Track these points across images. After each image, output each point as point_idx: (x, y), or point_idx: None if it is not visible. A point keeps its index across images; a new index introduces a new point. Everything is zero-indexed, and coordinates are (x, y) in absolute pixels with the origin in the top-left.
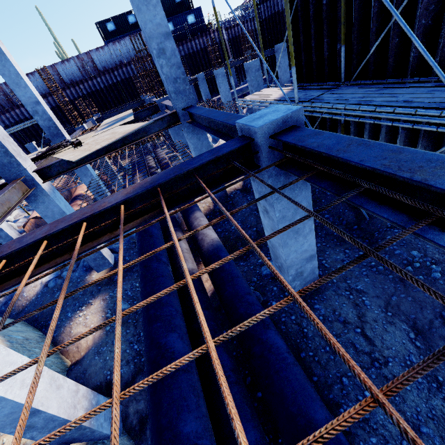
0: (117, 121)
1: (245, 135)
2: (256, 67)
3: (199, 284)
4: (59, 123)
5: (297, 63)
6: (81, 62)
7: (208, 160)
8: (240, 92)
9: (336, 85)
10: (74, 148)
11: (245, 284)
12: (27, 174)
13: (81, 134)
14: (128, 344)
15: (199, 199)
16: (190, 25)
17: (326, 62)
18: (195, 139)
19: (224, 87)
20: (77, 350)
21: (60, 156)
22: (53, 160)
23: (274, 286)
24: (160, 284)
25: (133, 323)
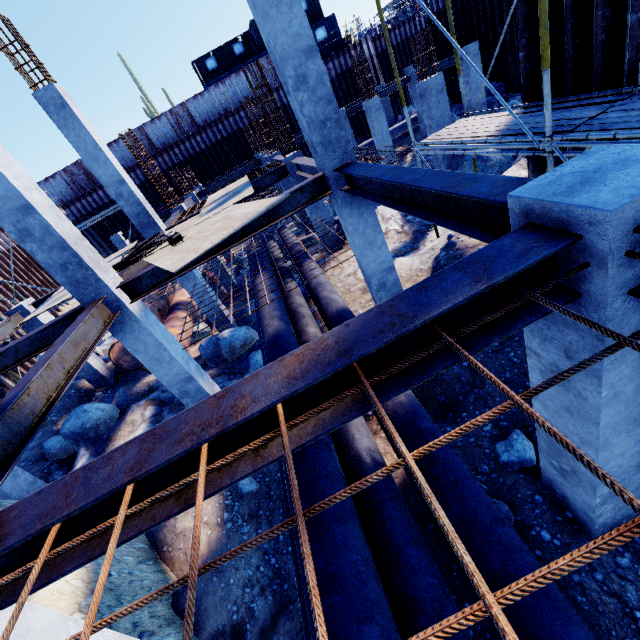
0: (229, 196)
1: (542, 225)
2: (438, 86)
3: (387, 482)
4: (150, 207)
5: (530, 67)
6: (175, 118)
7: (472, 296)
8: (399, 130)
9: (618, 94)
10: (171, 246)
11: (484, 496)
12: (109, 293)
13: (178, 219)
14: (261, 556)
15: (486, 415)
16: (319, 43)
17: (598, 54)
18: (355, 216)
19: (380, 126)
20: (185, 558)
21: (153, 259)
22: (143, 262)
23: (535, 493)
24: (327, 496)
25: (265, 517)
